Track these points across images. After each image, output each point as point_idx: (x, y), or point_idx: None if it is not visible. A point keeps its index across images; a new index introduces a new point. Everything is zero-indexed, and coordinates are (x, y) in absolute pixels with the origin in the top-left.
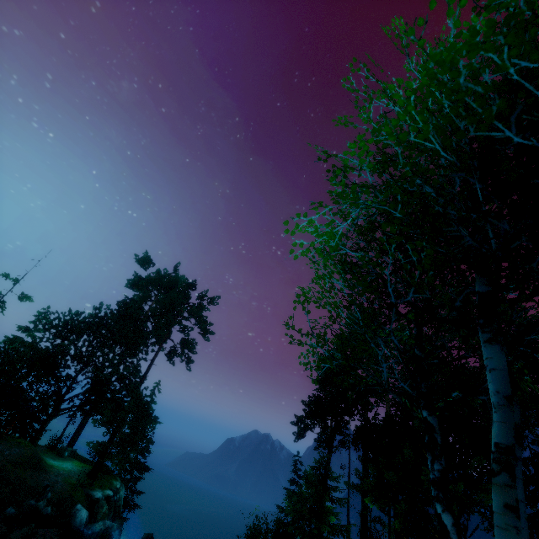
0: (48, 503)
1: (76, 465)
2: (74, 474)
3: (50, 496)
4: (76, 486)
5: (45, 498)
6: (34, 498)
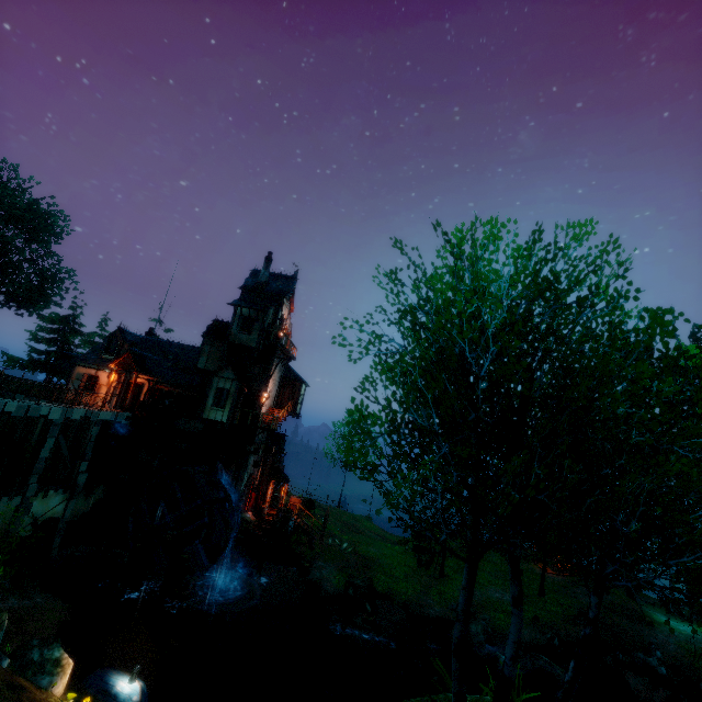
0: (661, 663)
1: (700, 631)
2: (695, 641)
3: (659, 655)
4: (693, 655)
5: (654, 655)
6: (642, 651)
